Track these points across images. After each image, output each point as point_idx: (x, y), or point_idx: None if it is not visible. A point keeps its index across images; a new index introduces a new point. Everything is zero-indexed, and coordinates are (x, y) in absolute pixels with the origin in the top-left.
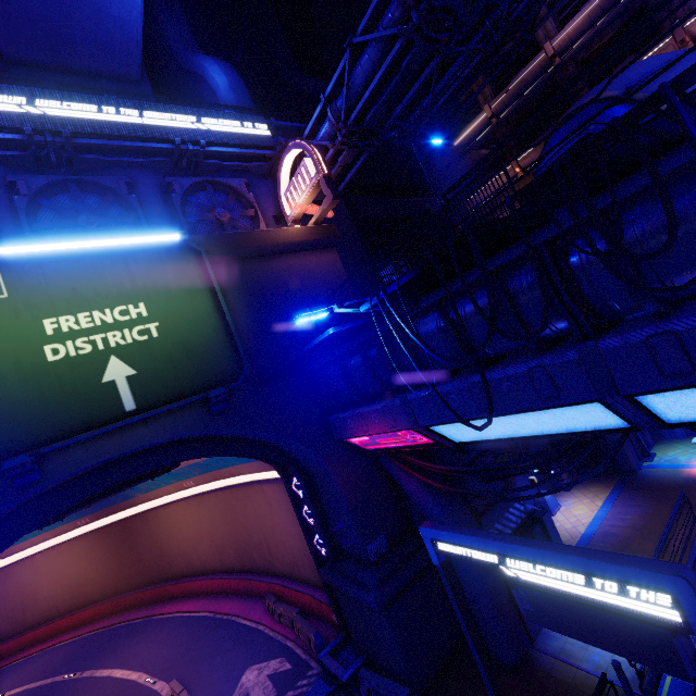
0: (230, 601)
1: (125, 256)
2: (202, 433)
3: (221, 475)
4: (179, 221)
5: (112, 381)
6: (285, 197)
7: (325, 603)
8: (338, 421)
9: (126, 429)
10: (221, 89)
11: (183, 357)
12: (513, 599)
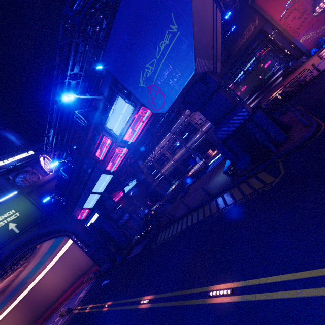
0: (75, 292)
1: (4, 201)
2: (38, 231)
3: (56, 253)
4: (14, 185)
5: (11, 228)
6: (44, 167)
7: (96, 265)
8: (73, 215)
9: (18, 237)
10: (14, 140)
11: (27, 217)
12: (125, 234)
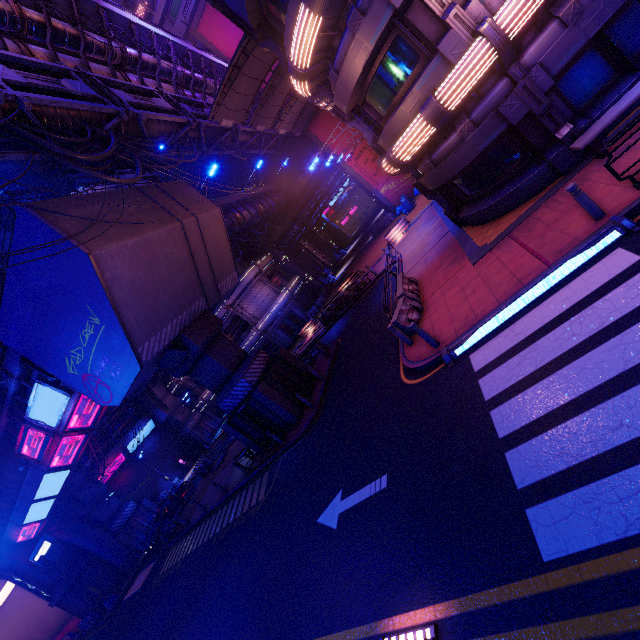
0: None
1: None
2: None
3: None
4: None
5: None
6: None
7: (75, 617)
8: (6, 538)
9: None
10: None
11: None
12: (127, 545)
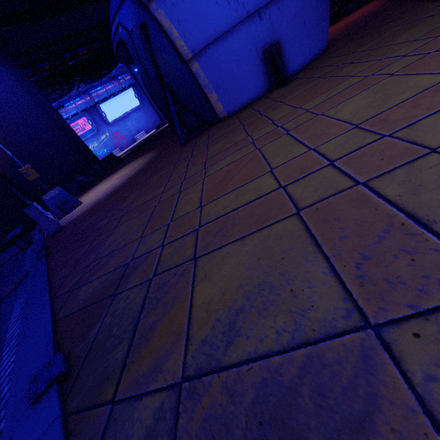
0: None
1: None
2: None
3: None
4: None
5: None
6: None
7: None
8: None
9: None
10: None
11: None
12: None
